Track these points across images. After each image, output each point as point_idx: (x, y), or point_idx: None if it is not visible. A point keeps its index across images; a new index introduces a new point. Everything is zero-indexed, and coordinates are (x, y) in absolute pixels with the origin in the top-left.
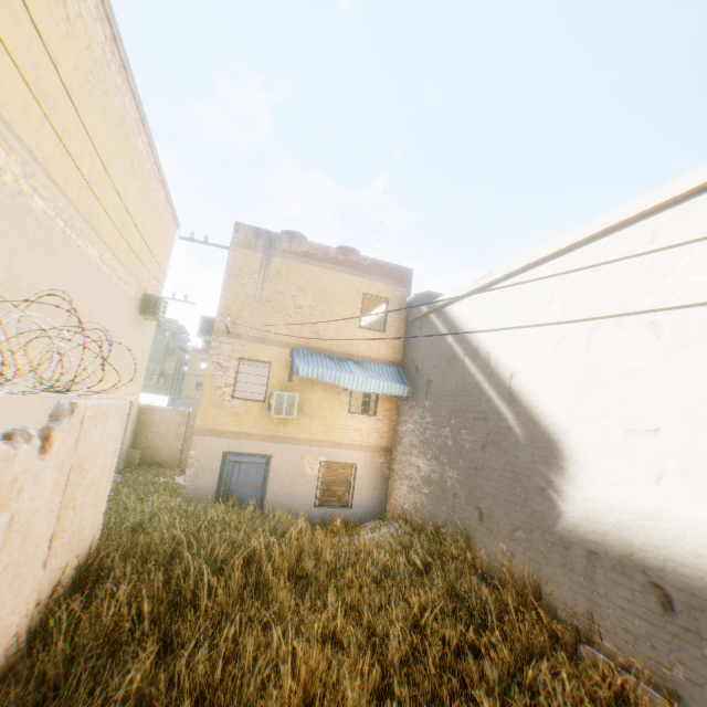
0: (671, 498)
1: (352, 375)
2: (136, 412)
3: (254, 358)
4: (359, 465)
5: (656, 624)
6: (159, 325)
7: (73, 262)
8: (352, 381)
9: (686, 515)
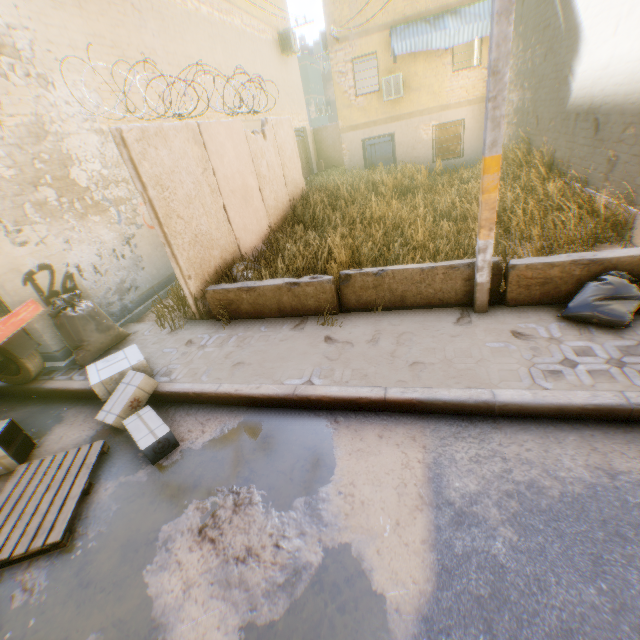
0: (616, 45)
1: (443, 33)
2: (310, 135)
3: (362, 56)
4: (467, 120)
5: (589, 146)
6: (311, 54)
7: (232, 39)
8: (444, 40)
9: (618, 55)
